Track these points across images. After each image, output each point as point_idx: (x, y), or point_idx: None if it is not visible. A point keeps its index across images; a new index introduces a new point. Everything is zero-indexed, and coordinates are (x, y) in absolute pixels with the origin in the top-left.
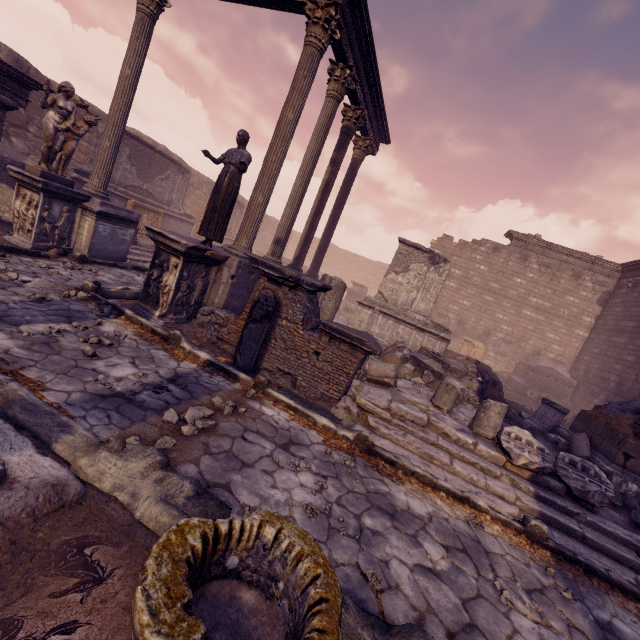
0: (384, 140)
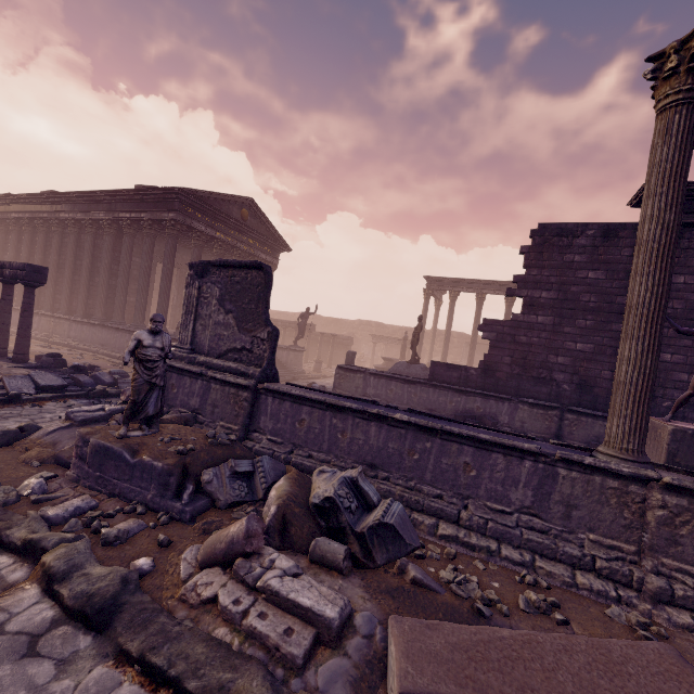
0: None
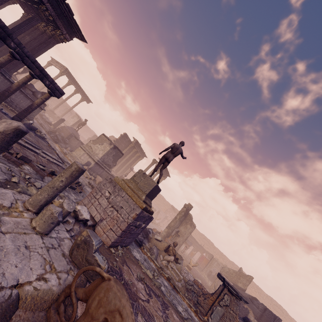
0: (91, 102)
